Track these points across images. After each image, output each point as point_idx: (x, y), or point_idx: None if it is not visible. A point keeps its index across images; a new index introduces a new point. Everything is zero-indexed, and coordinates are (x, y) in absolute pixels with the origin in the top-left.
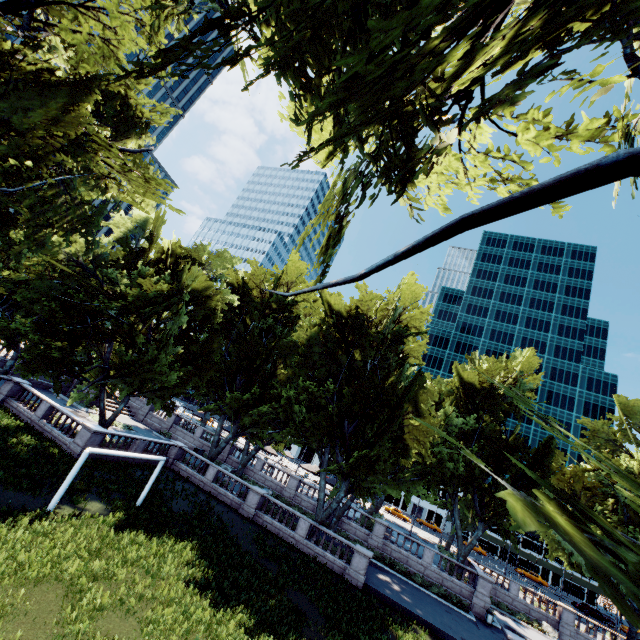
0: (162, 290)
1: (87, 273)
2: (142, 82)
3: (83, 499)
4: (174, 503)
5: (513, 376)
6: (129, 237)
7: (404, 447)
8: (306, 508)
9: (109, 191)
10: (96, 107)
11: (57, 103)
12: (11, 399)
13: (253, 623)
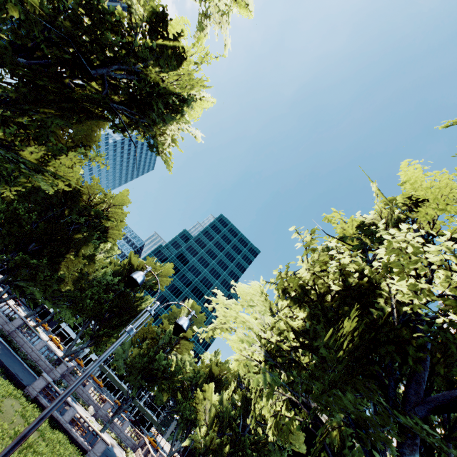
0: None
1: None
2: None
3: None
4: None
5: (157, 273)
6: None
7: (58, 269)
8: None
9: None
10: None
11: None
12: None
13: None
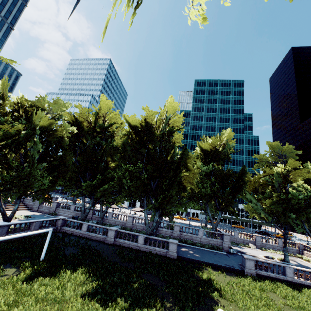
0: (19, 128)
1: None
2: None
3: None
4: (66, 250)
5: (224, 142)
6: None
7: (183, 187)
8: (139, 229)
9: None
10: None
11: None
12: None
13: (129, 303)
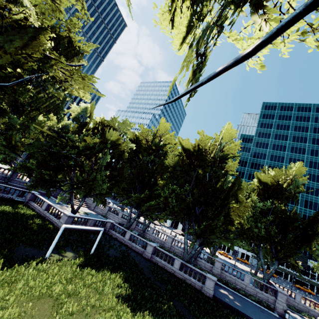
0: (96, 142)
1: (60, 137)
2: (76, 28)
3: (64, 251)
4: (110, 252)
5: (290, 178)
6: (79, 117)
7: (231, 220)
8: (177, 253)
9: (65, 90)
10: (54, 44)
11: (30, 37)
12: (31, 201)
13: None
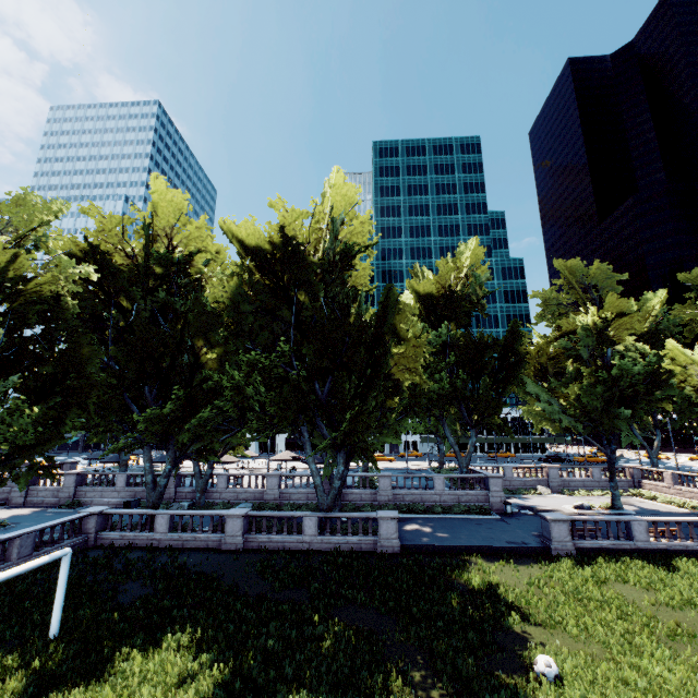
0: None
1: None
2: None
3: None
4: (121, 594)
5: (465, 275)
6: None
7: (395, 386)
8: (299, 501)
9: None
10: None
11: None
12: None
13: None
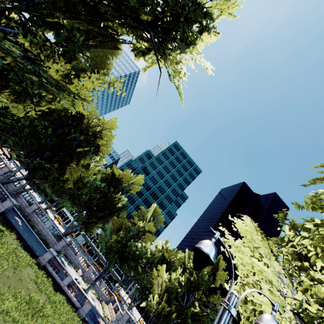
0: None
1: None
2: None
3: None
4: None
5: (132, 182)
6: None
7: (64, 173)
8: None
9: None
10: None
11: None
12: None
13: None
